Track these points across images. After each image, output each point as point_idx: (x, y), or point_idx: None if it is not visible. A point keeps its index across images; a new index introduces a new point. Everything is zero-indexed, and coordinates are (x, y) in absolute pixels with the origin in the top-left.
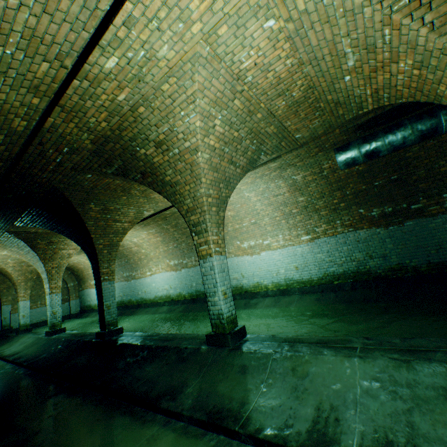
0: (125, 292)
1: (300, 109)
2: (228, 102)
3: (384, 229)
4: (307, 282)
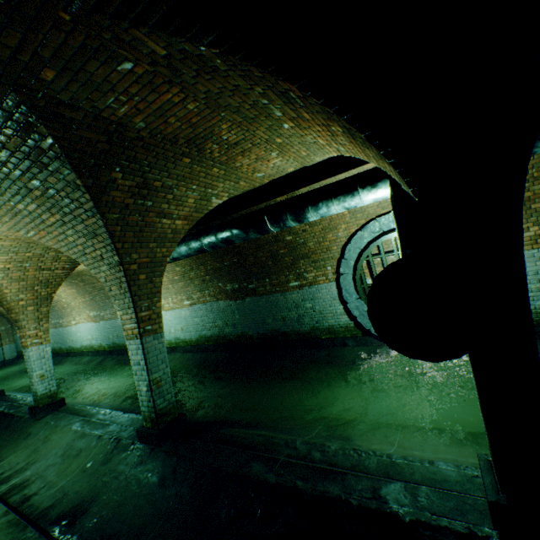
0: (56, 339)
1: None
2: None
3: (234, 302)
4: (189, 342)
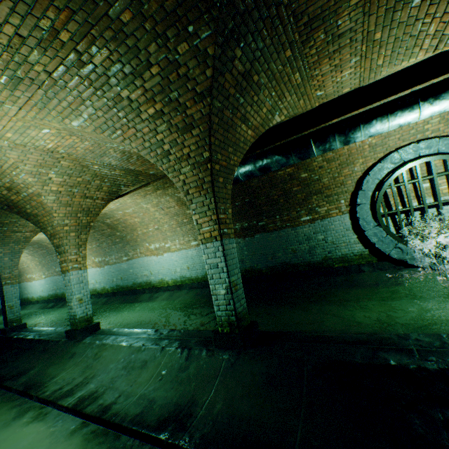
0: (58, 285)
1: (132, 161)
2: (55, 163)
3: (243, 239)
4: (195, 279)
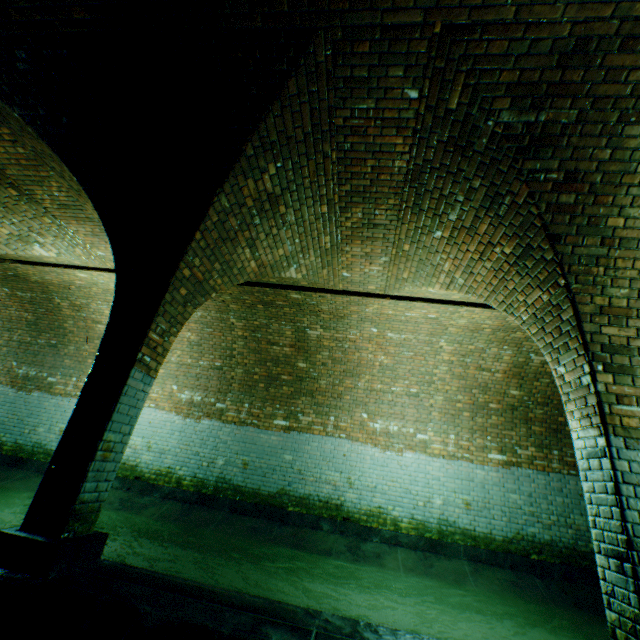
0: None
1: None
2: None
3: None
4: (482, 539)
